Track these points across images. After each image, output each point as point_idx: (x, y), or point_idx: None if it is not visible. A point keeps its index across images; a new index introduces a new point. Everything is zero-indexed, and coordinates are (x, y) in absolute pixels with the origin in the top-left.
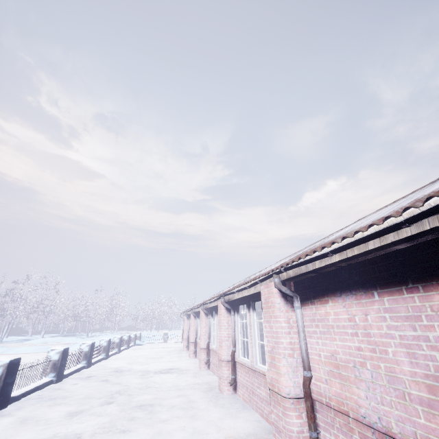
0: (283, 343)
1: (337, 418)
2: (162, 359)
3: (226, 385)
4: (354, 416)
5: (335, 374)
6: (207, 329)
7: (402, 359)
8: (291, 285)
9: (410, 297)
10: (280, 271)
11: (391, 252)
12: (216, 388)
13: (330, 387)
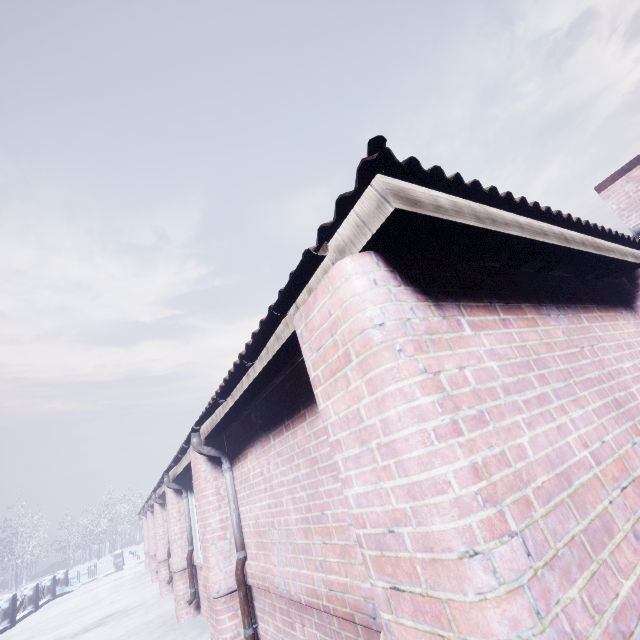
0: (211, 524)
1: (266, 600)
2: (99, 605)
3: (183, 607)
4: (272, 590)
5: (260, 544)
6: (166, 528)
7: (291, 507)
8: (223, 441)
9: (287, 436)
10: (194, 429)
11: (274, 386)
12: (174, 618)
13: (258, 563)
